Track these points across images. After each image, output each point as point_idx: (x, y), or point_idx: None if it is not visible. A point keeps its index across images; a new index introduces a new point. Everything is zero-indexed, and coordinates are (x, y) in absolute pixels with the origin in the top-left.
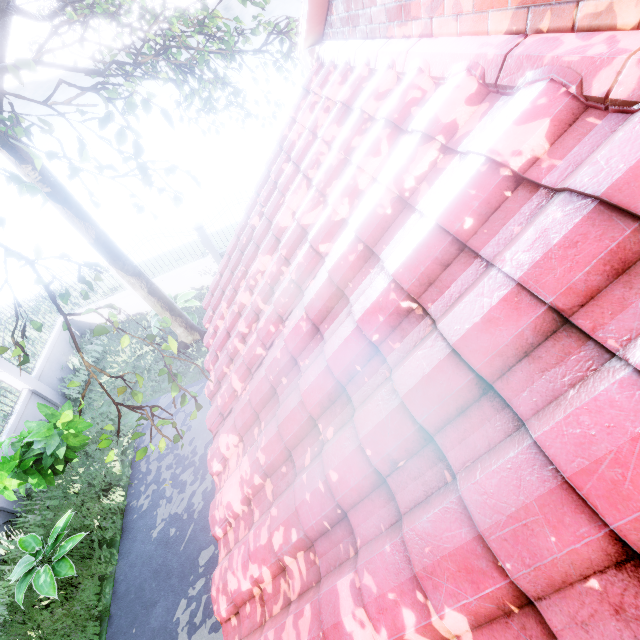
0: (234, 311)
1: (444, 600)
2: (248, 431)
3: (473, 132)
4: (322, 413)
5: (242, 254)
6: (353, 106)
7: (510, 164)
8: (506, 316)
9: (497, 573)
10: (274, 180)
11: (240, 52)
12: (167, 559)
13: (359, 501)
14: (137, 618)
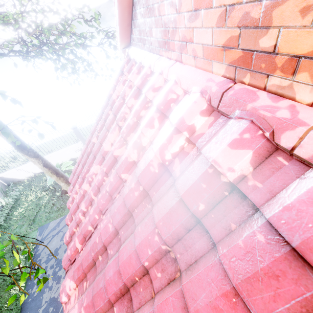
0: (81, 193)
1: None
2: (81, 282)
3: (205, 135)
4: (116, 300)
5: (88, 157)
6: (142, 89)
7: (227, 176)
8: (227, 311)
9: None
10: (104, 119)
11: (89, 45)
12: None
13: None
14: None
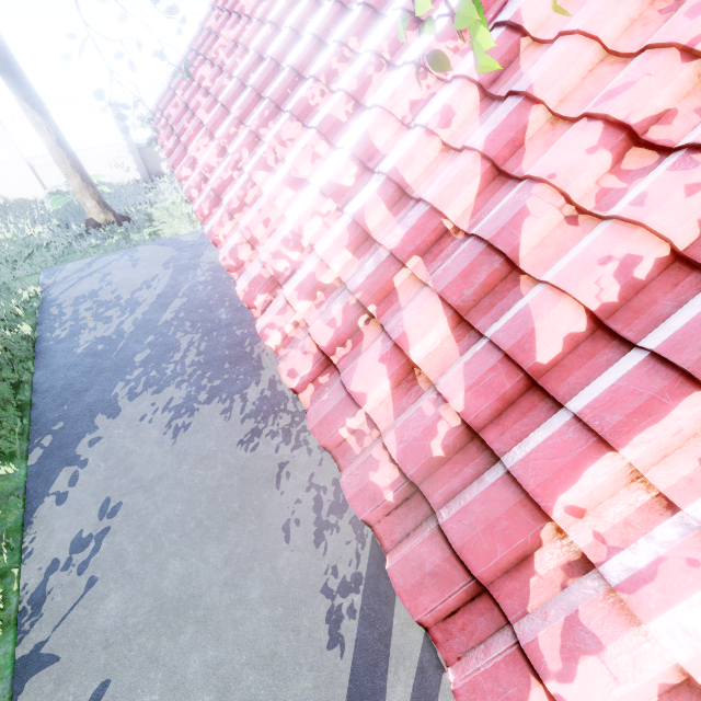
0: (194, 85)
1: (349, 37)
2: (219, 128)
3: None
4: (284, 58)
5: (197, 55)
6: None
7: None
8: None
9: (368, 12)
10: None
11: None
12: (97, 363)
13: (309, 64)
14: (68, 400)
